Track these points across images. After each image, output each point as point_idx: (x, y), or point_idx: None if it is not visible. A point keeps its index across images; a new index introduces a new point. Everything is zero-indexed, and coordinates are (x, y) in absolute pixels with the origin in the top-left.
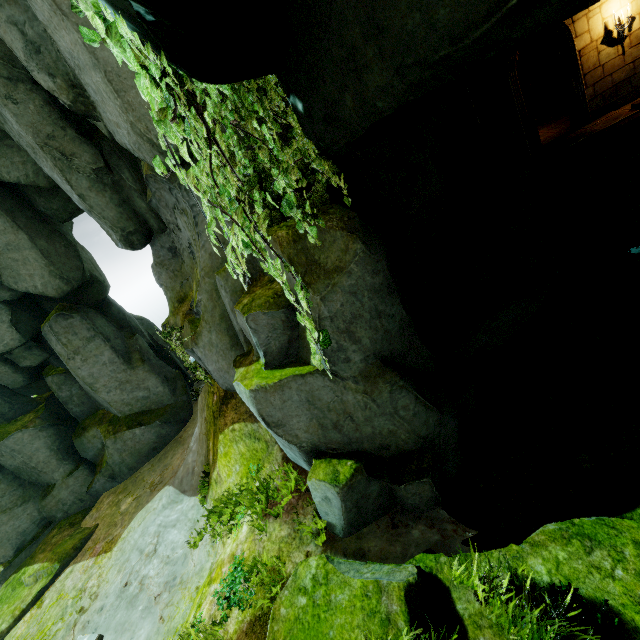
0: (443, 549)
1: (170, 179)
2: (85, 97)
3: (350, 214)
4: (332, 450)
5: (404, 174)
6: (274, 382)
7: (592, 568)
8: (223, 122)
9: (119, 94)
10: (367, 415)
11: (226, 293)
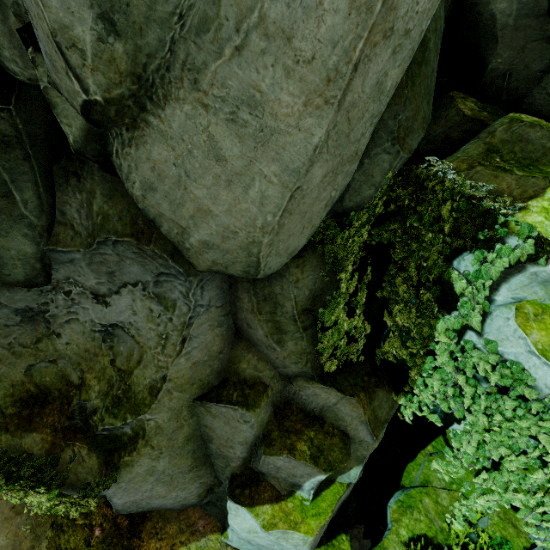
0: (364, 549)
1: (187, 269)
2: (138, 104)
3: (385, 375)
4: (324, 533)
5: (371, 324)
6: (330, 516)
7: (415, 521)
8: (456, 381)
9: (283, 213)
10: (347, 495)
11: (252, 429)
